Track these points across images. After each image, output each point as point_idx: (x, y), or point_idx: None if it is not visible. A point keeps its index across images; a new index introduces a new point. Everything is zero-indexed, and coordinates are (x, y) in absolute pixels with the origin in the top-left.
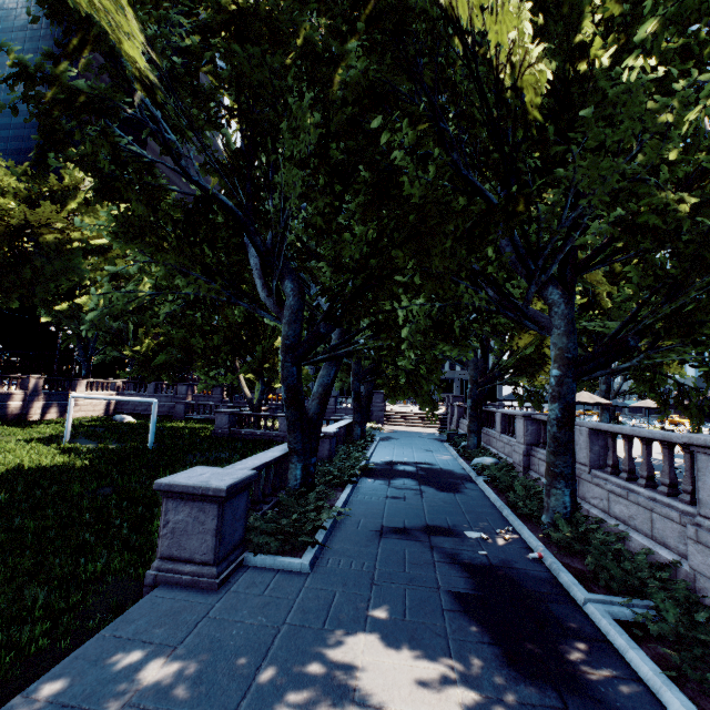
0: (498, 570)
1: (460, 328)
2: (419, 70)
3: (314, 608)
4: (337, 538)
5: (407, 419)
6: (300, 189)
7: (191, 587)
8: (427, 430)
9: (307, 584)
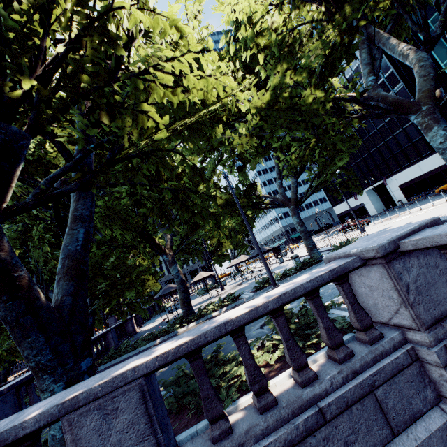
0: None
1: None
2: None
3: None
4: None
5: None
6: None
7: None
8: None
9: None
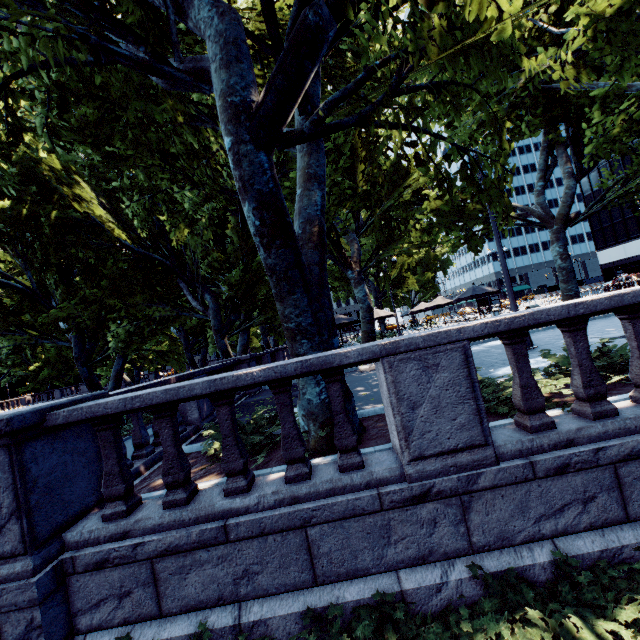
0: None
1: (149, 332)
2: None
3: None
4: None
5: None
6: (52, 278)
7: None
8: None
9: None
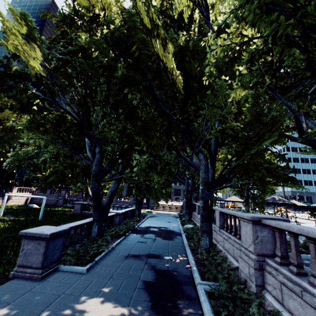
0: (169, 272)
1: (160, 169)
2: (147, 73)
3: (80, 287)
4: (106, 259)
5: (165, 208)
6: (101, 113)
7: (29, 279)
8: (173, 213)
9: (82, 277)
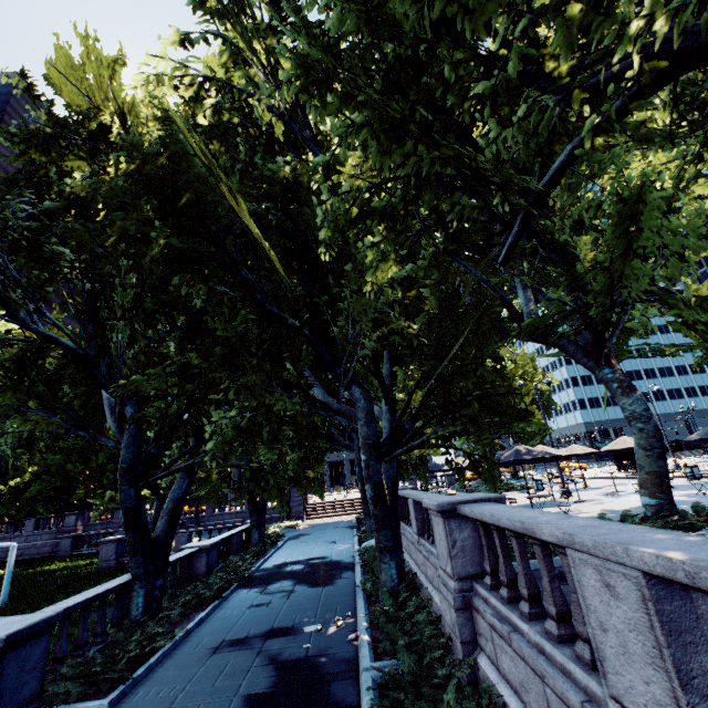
0: (309, 661)
1: (269, 434)
2: (222, 240)
3: None
4: (164, 666)
5: (330, 509)
6: (129, 331)
7: None
8: (347, 518)
9: None
